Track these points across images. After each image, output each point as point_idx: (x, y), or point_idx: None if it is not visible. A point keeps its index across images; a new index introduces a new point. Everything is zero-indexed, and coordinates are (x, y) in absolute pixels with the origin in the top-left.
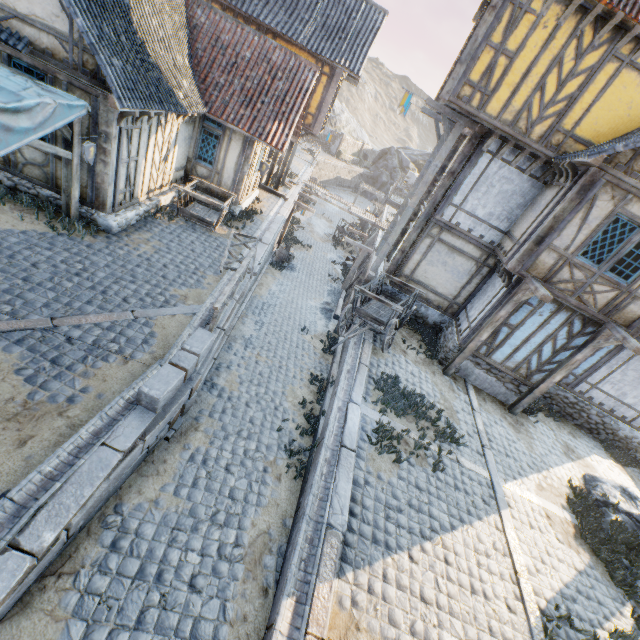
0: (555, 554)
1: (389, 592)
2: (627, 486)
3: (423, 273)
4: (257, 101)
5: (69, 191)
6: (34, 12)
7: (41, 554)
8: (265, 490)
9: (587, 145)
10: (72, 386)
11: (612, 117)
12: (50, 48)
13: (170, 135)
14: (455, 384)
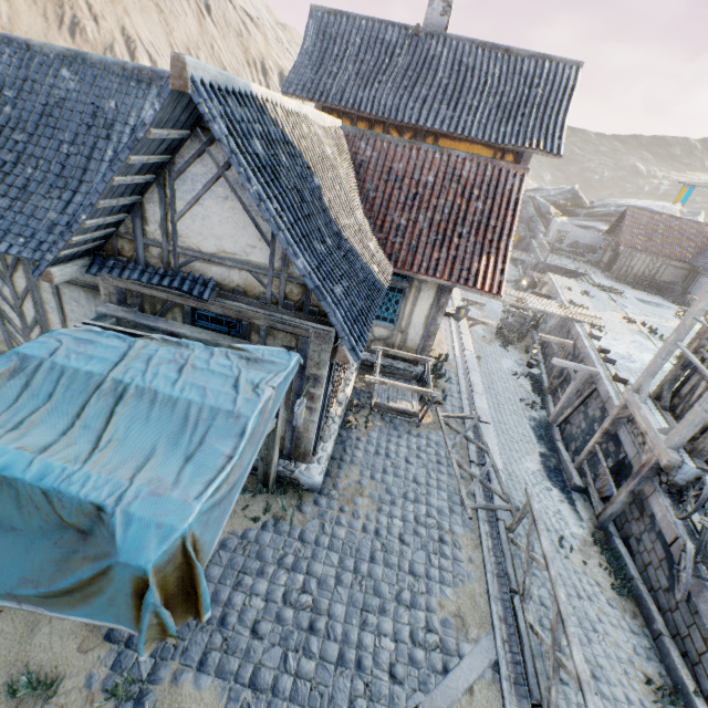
0: None
1: None
2: None
3: None
4: (452, 235)
5: (268, 459)
6: (223, 248)
7: None
8: None
9: None
10: None
11: None
12: (241, 285)
13: None
14: None
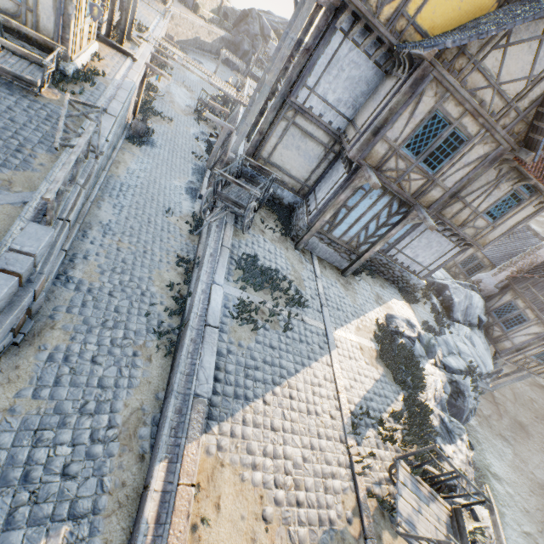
0: (363, 373)
1: (247, 432)
2: (410, 319)
3: (279, 157)
4: None
5: None
6: None
7: None
8: (136, 372)
9: (424, 36)
10: None
11: (447, 8)
12: None
13: None
14: (304, 257)
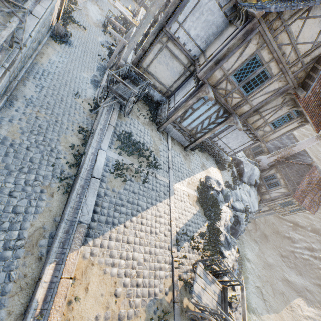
0: (187, 210)
1: (111, 244)
2: (219, 180)
3: (154, 68)
4: None
5: None
6: None
7: None
8: (41, 203)
9: None
10: None
11: None
12: None
13: None
14: (162, 136)
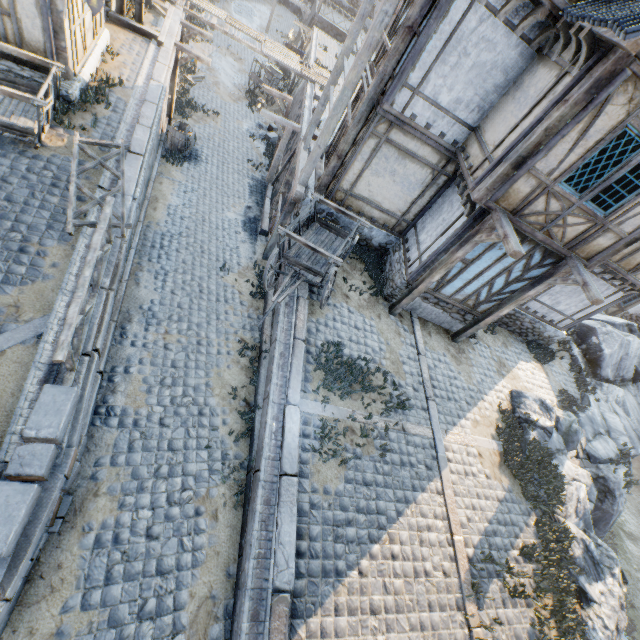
0: (483, 494)
1: (341, 624)
2: (545, 398)
3: (366, 186)
4: None
5: None
6: None
7: None
8: (201, 541)
9: None
10: None
11: None
12: None
13: None
14: (401, 324)
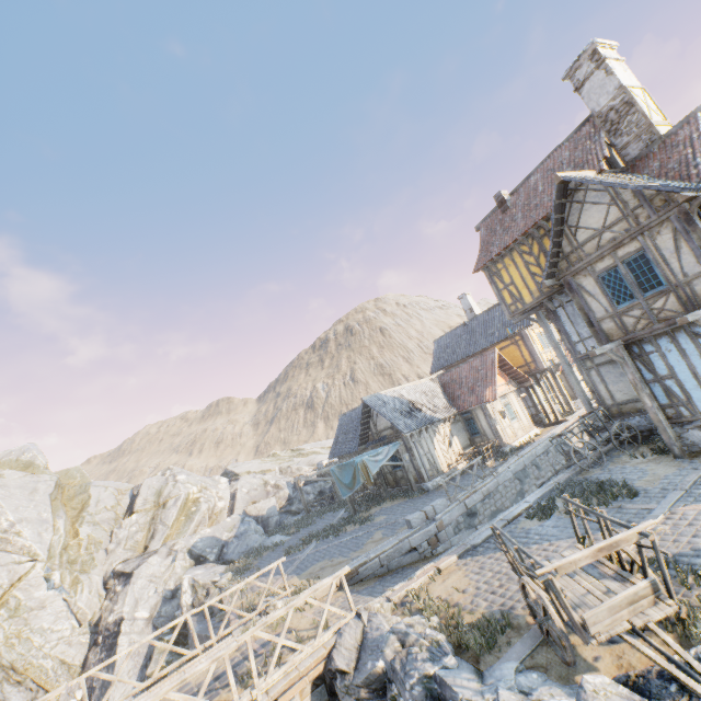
0: None
1: (487, 561)
2: None
3: (619, 393)
4: (475, 388)
5: (409, 479)
6: (384, 426)
7: (370, 559)
8: None
9: None
10: (394, 532)
11: None
12: (390, 433)
13: (445, 433)
14: (689, 460)
